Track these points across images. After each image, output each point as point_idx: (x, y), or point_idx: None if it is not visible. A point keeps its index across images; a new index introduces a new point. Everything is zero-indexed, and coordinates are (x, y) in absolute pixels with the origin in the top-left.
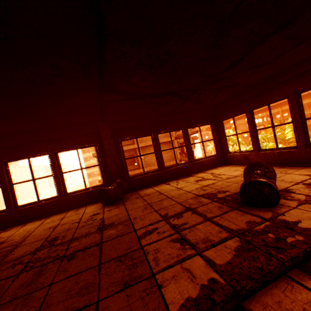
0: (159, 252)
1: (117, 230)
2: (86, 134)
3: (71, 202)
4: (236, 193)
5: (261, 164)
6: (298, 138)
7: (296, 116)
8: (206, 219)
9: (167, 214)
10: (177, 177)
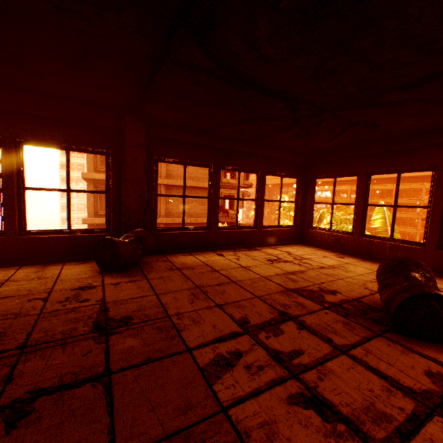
0: (279, 440)
1: (144, 340)
2: (95, 127)
3: (31, 250)
4: (357, 300)
5: (418, 263)
6: (431, 232)
7: (438, 200)
8: (339, 350)
9: (246, 318)
10: (234, 246)
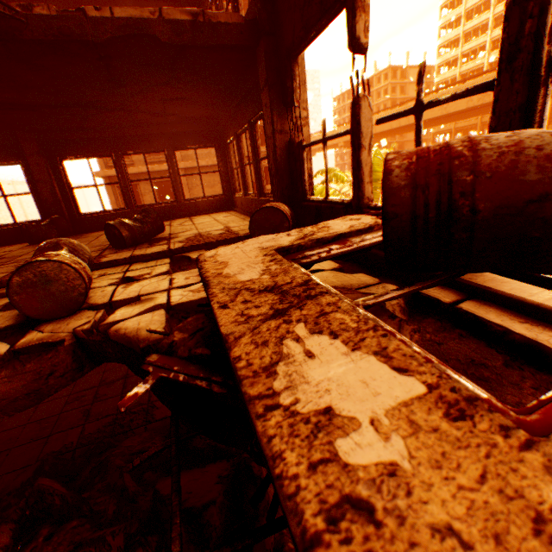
0: None
1: None
2: (2, 147)
3: None
4: None
5: (148, 209)
6: (256, 183)
7: (253, 154)
8: None
9: None
10: None
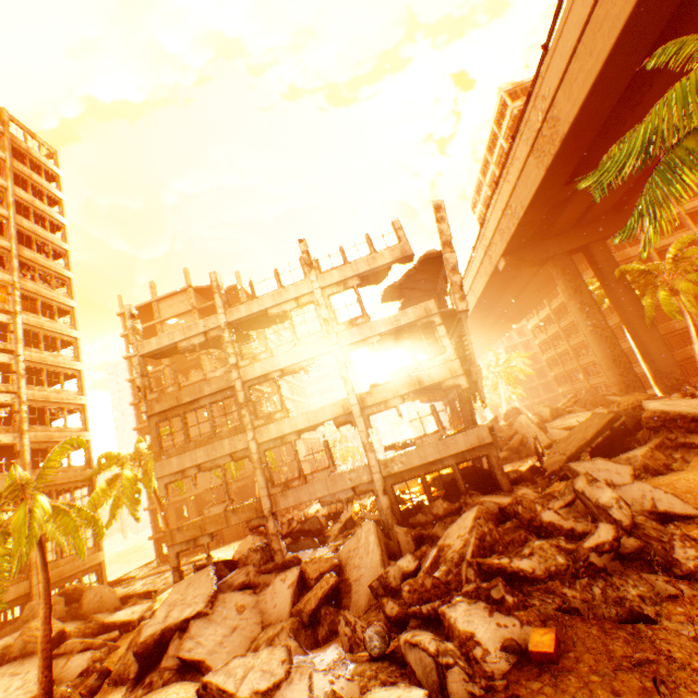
0: None
1: None
2: None
3: None
4: None
5: None
6: None
7: None
8: None
9: None
10: None
